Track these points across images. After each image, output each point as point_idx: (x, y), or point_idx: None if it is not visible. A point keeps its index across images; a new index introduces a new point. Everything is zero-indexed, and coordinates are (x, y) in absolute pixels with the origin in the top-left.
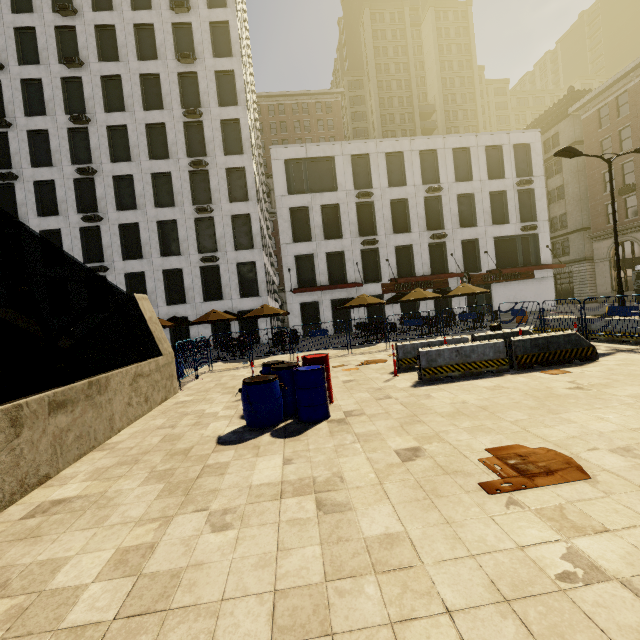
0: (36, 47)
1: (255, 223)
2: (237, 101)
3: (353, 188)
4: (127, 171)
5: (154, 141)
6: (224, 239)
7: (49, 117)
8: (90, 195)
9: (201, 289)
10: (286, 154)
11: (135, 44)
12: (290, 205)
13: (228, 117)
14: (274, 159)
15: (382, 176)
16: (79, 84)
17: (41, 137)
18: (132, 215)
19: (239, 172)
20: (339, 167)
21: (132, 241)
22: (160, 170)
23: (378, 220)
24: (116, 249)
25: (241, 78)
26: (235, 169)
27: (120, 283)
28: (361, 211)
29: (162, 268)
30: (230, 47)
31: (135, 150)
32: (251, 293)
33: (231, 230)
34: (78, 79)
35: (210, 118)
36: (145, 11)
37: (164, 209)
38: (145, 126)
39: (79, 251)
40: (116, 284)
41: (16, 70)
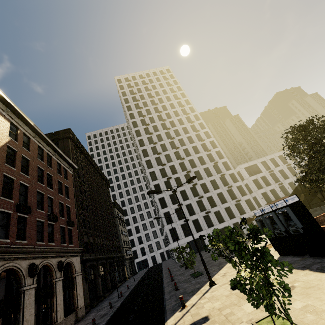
0: (169, 158)
1: (244, 187)
2: (223, 157)
3: (266, 170)
4: (203, 182)
5: (206, 172)
6: (237, 194)
7: (178, 173)
8: (194, 191)
9: (238, 211)
10: (243, 166)
11: (193, 151)
12: (251, 179)
13: (223, 161)
14: (241, 168)
15: (272, 165)
16: (182, 163)
17: (177, 179)
18: (209, 194)
19: (232, 174)
20: (259, 166)
21: (211, 202)
22: (211, 179)
23: (278, 177)
24: (208, 205)
25: (222, 151)
26: (230, 174)
27: (213, 215)
28: (271, 176)
29: (223, 207)
30: (215, 145)
31: (203, 176)
32: (252, 209)
33: (238, 191)
34: (182, 162)
35: (219, 163)
36: (193, 143)
37: (217, 190)
38: (203, 169)
39: (198, 208)
40: (212, 216)
41: (167, 164)
